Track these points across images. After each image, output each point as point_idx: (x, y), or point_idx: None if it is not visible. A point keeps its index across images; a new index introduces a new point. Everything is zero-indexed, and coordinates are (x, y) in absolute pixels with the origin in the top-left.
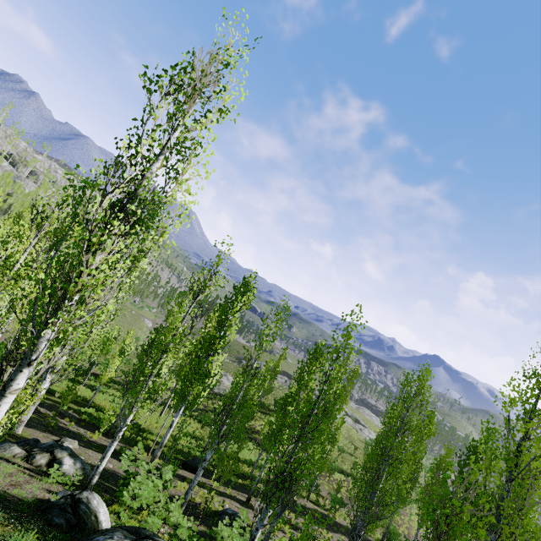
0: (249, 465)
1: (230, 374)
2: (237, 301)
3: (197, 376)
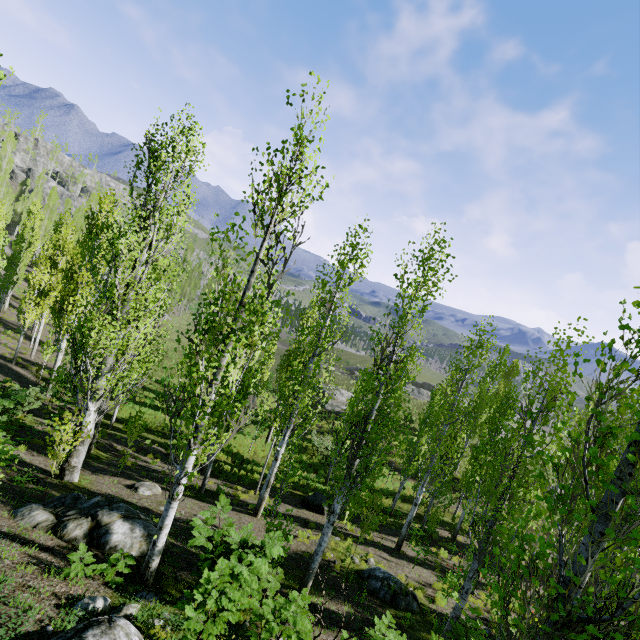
0: (387, 495)
1: (342, 387)
2: (343, 268)
3: (300, 387)
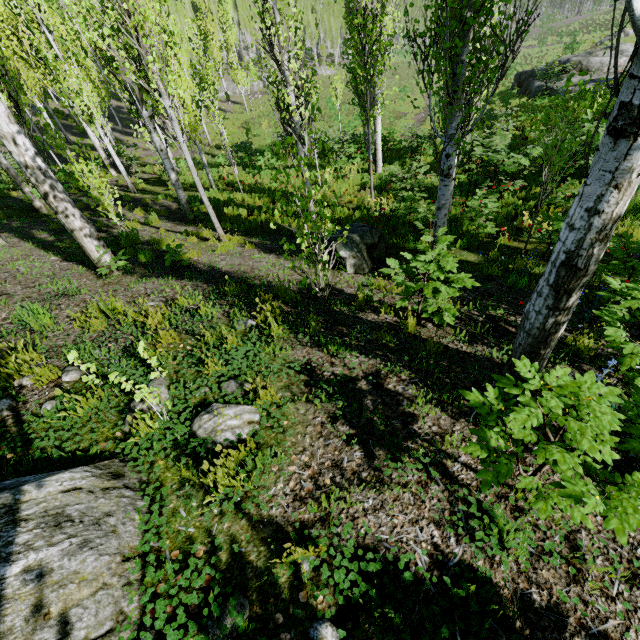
0: None
1: None
2: None
3: None
